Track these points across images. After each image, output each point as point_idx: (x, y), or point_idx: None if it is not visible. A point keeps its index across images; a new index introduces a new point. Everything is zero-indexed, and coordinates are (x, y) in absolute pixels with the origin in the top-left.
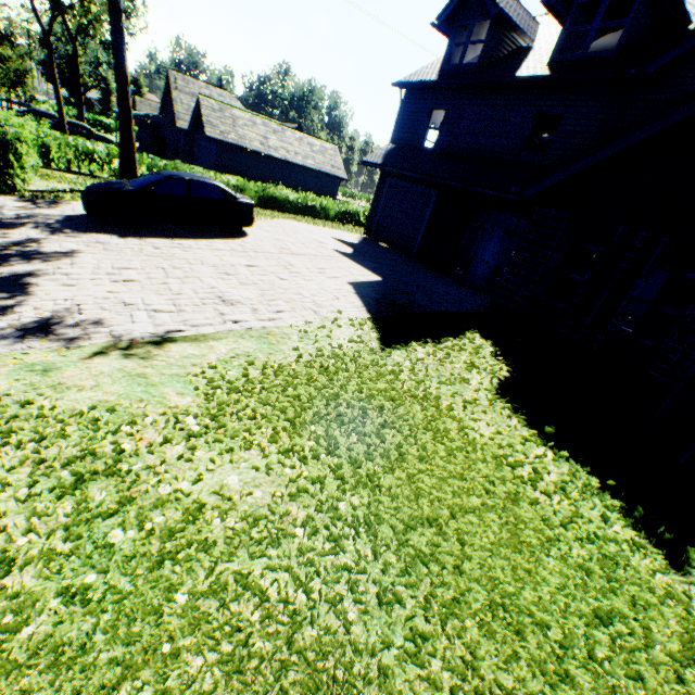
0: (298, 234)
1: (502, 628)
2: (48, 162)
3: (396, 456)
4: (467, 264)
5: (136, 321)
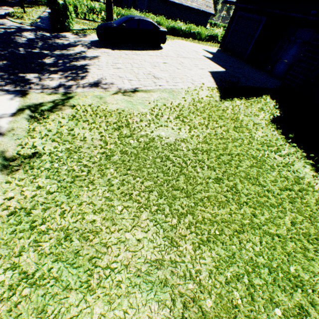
0: (185, 47)
1: (247, 183)
2: (77, 15)
3: (220, 136)
4: (274, 63)
5: (124, 84)
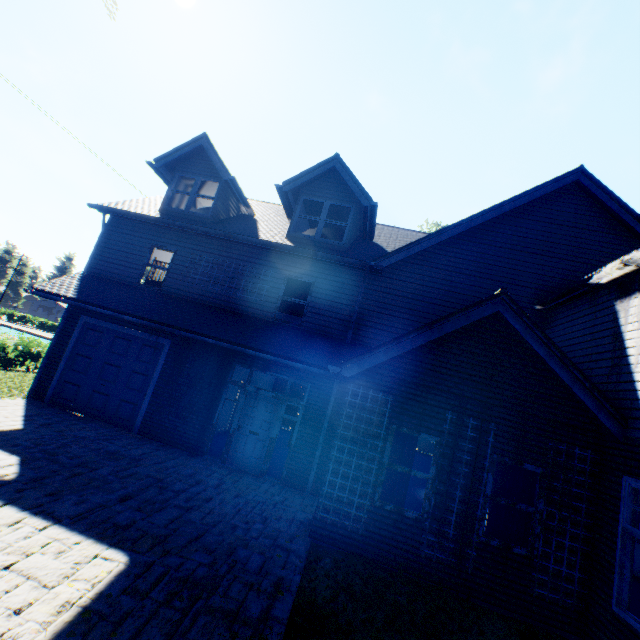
0: None
1: None
2: None
3: None
4: (230, 438)
5: None
